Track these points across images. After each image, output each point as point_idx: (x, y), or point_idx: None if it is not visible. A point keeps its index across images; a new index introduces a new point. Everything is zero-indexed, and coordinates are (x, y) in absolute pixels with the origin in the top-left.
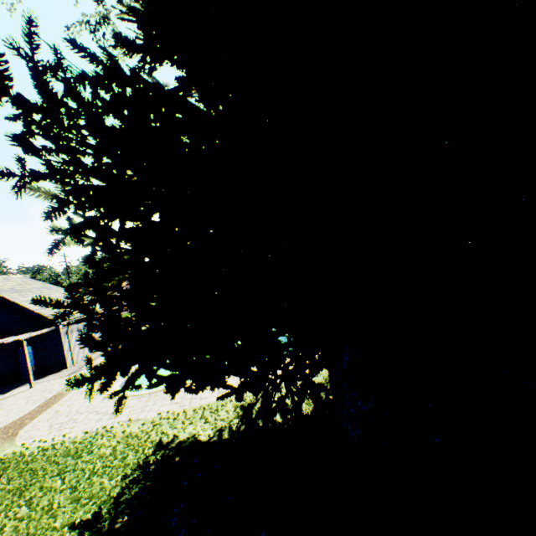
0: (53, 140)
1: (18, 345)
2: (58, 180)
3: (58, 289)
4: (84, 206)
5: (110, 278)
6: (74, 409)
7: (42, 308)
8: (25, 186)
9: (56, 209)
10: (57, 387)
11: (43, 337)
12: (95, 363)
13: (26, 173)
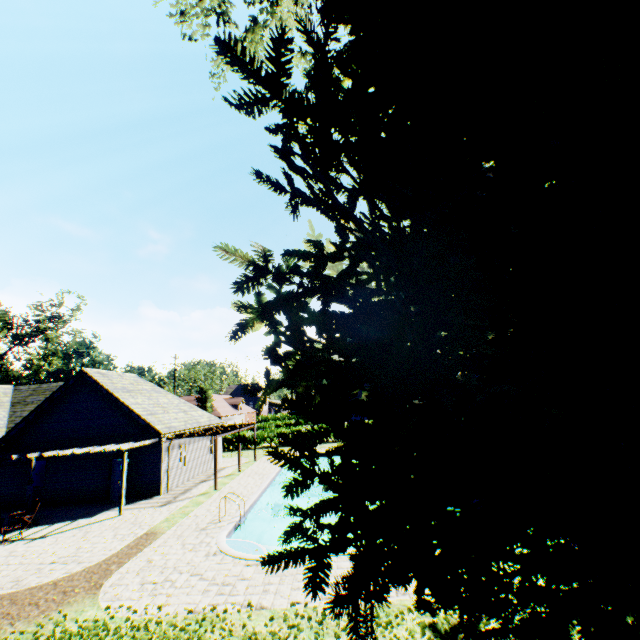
0: (309, 164)
1: (115, 455)
2: (322, 211)
3: (166, 393)
4: (283, 277)
5: (303, 381)
6: (171, 562)
7: (149, 414)
8: (297, 207)
9: (250, 279)
10: (149, 520)
11: (143, 450)
12: (192, 494)
13: (295, 192)
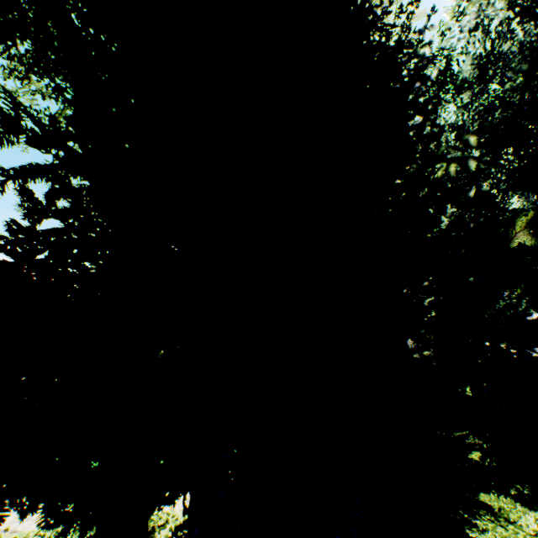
0: None
1: None
2: None
3: None
4: None
5: None
6: None
7: None
8: None
9: None
10: None
11: None
12: None
13: None
